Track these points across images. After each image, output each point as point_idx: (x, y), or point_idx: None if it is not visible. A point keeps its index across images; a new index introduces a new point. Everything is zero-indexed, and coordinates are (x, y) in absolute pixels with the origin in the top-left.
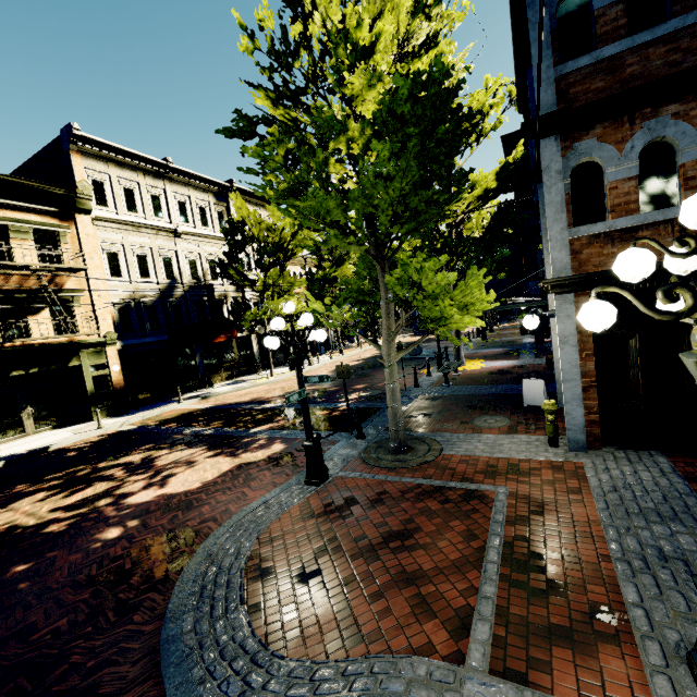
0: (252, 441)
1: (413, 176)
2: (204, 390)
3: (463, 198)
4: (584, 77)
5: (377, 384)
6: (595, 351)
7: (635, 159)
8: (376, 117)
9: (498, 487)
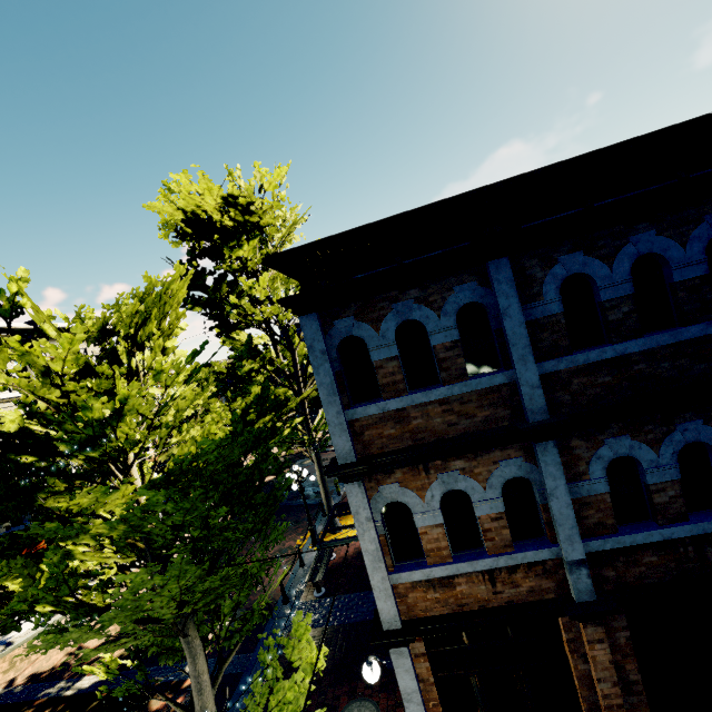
0: None
1: (193, 573)
2: None
3: (305, 393)
4: (376, 422)
5: None
6: (441, 693)
7: (437, 508)
8: (127, 516)
9: None
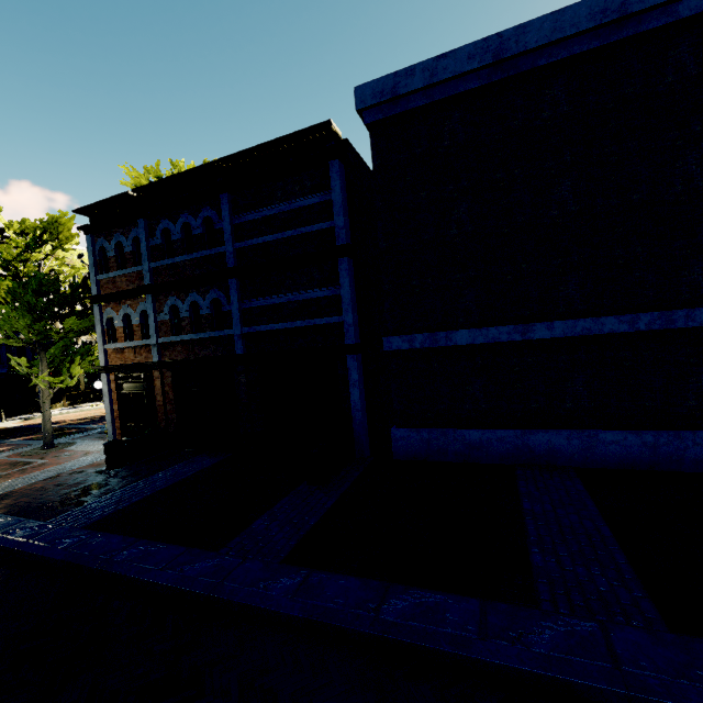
0: None
1: (29, 318)
2: (38, 413)
3: None
4: (107, 282)
5: None
6: (121, 400)
7: (122, 319)
8: (10, 291)
9: (45, 460)
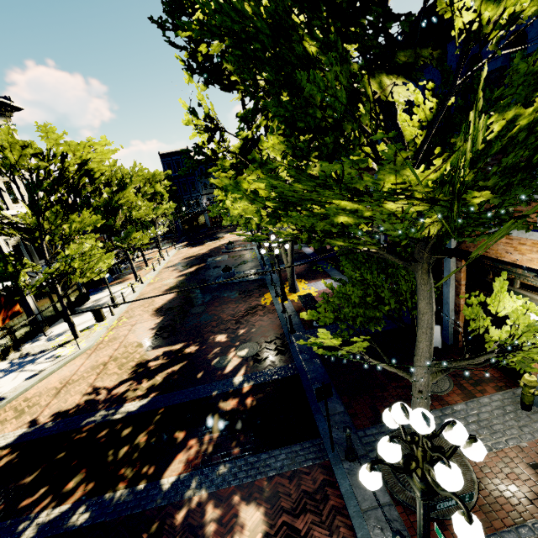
0: (194, 518)
1: None
2: None
3: None
4: None
5: (239, 332)
6: None
7: None
8: None
9: None
